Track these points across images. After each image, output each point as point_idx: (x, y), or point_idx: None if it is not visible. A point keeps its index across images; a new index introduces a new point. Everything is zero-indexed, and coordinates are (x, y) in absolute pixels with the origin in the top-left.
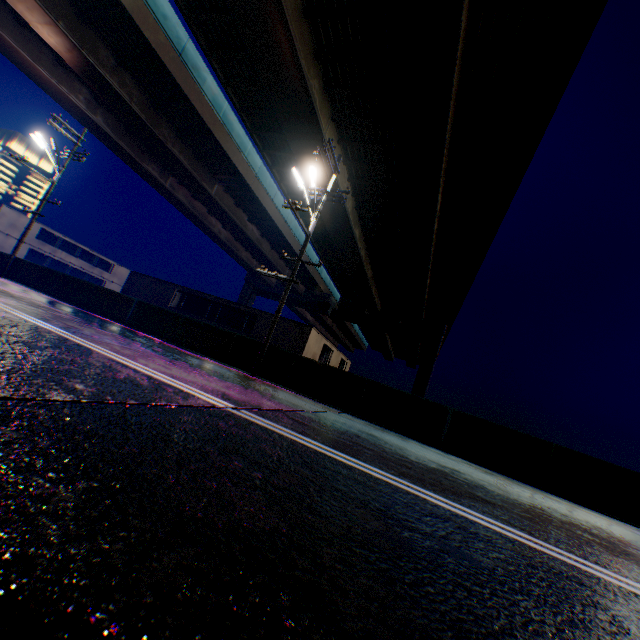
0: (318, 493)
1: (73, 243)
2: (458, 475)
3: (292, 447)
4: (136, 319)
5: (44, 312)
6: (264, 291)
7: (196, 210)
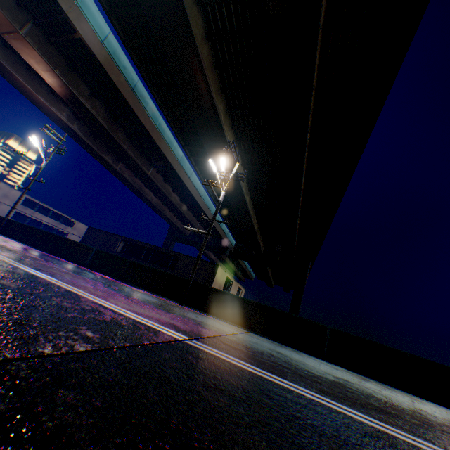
0: (289, 424)
1: (47, 207)
2: (351, 385)
3: (244, 374)
4: (94, 263)
5: (34, 262)
6: (181, 239)
7: (136, 184)
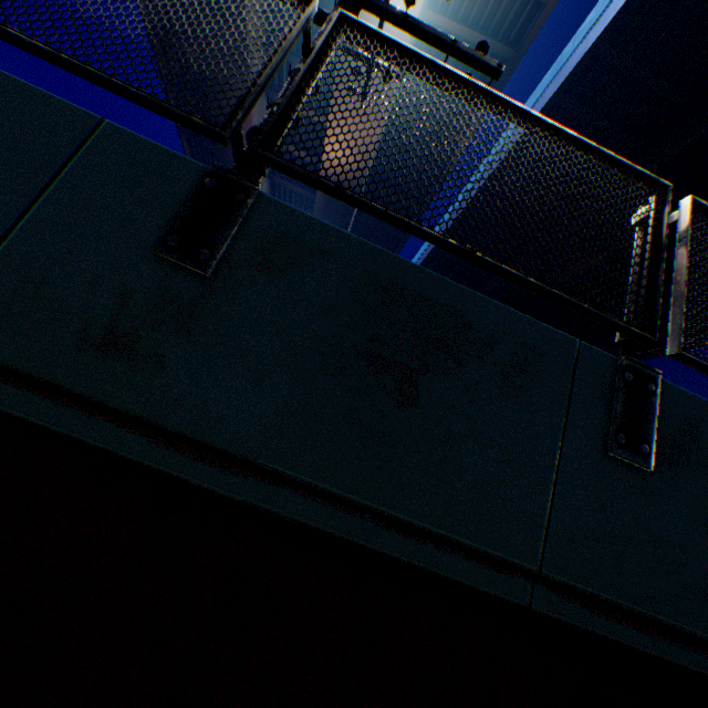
0: None
1: None
2: None
3: None
4: None
5: None
6: None
7: None
